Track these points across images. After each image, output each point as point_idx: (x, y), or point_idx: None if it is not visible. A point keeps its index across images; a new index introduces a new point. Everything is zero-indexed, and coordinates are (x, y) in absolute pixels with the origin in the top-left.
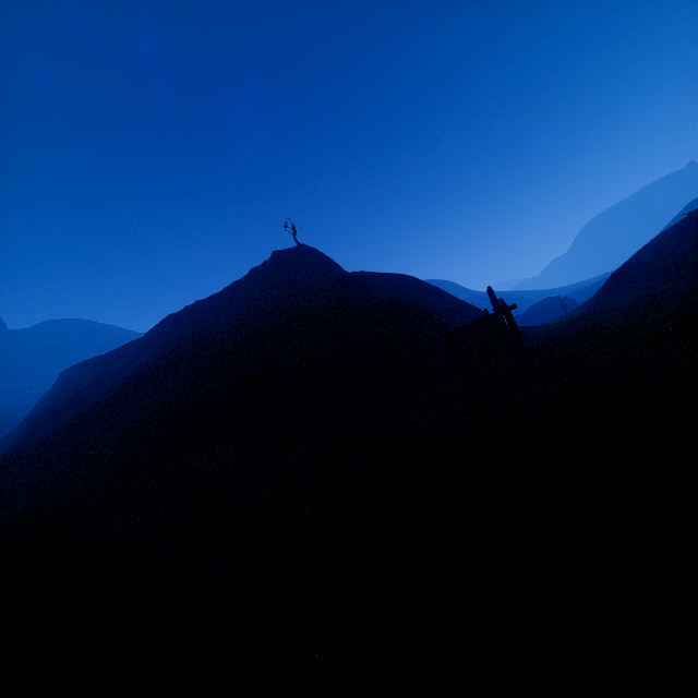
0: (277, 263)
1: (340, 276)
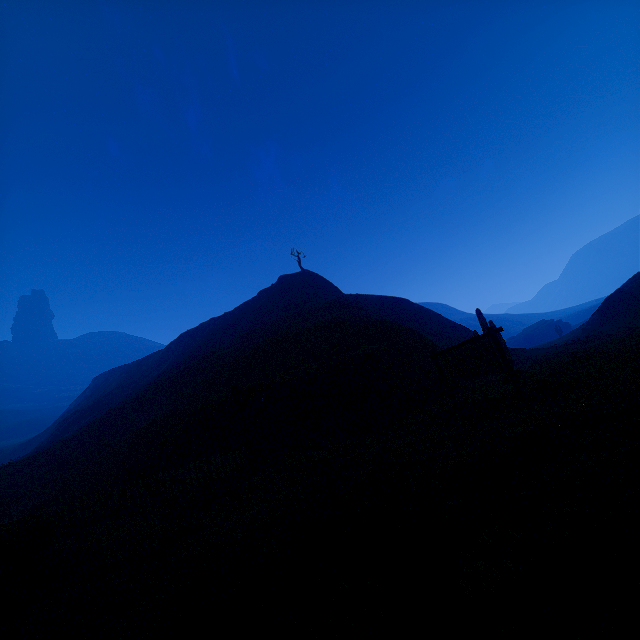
0: (283, 286)
1: (338, 298)
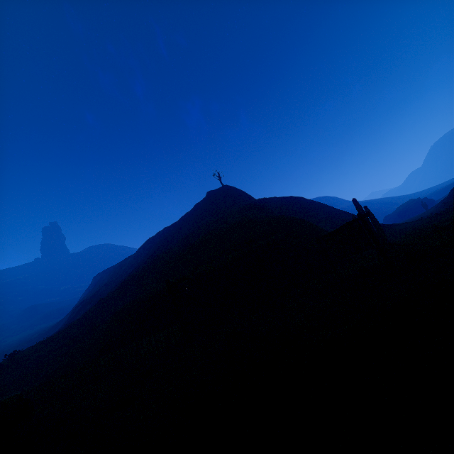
0: (210, 199)
1: (249, 202)
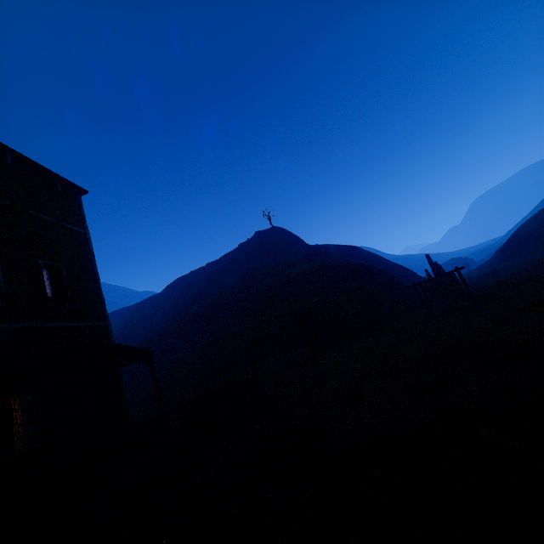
0: (259, 239)
1: (309, 248)
